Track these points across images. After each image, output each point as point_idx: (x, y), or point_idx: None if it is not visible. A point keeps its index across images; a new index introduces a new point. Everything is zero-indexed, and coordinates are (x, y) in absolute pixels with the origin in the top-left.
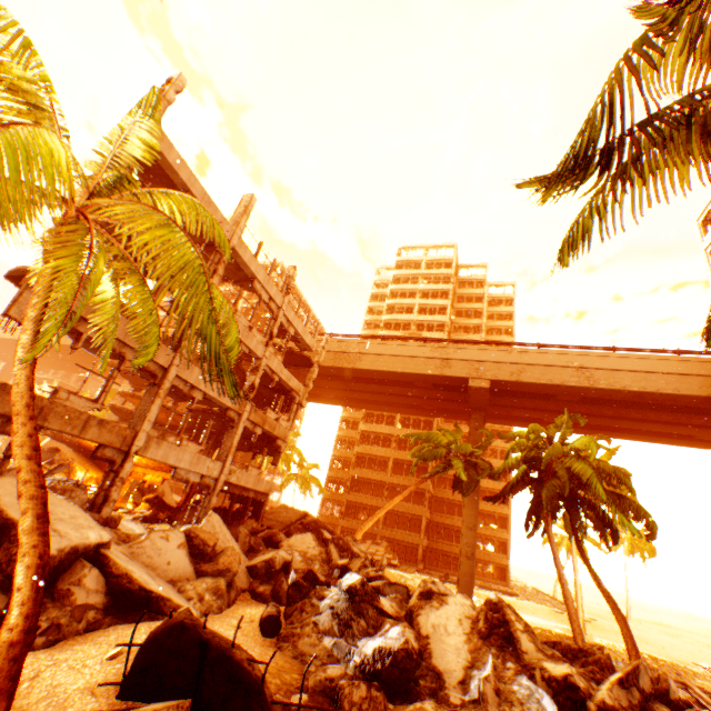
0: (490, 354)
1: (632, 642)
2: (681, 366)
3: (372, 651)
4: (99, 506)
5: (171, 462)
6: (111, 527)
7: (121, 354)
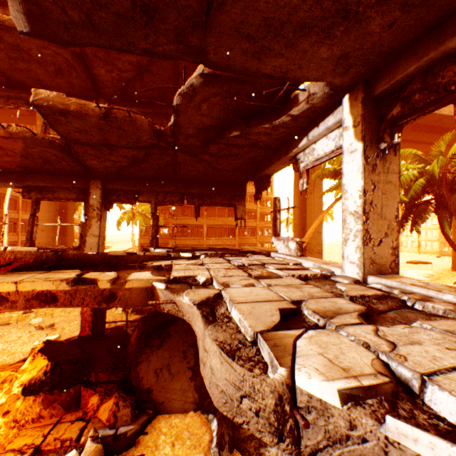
0: None
1: None
2: None
3: None
4: None
5: None
6: None
7: None
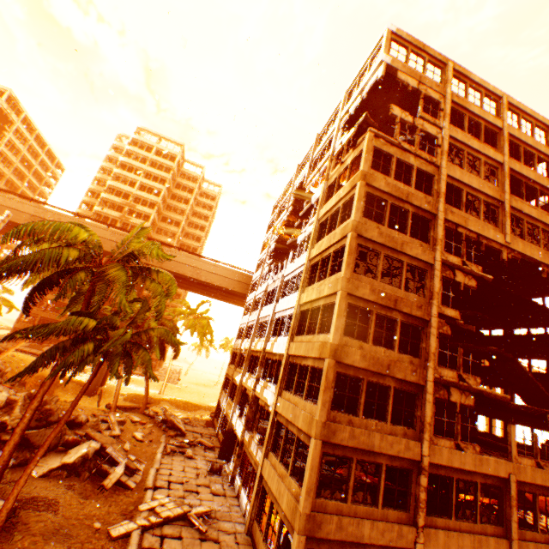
0: None
1: (146, 400)
2: (241, 277)
3: None
4: None
5: None
6: None
7: None
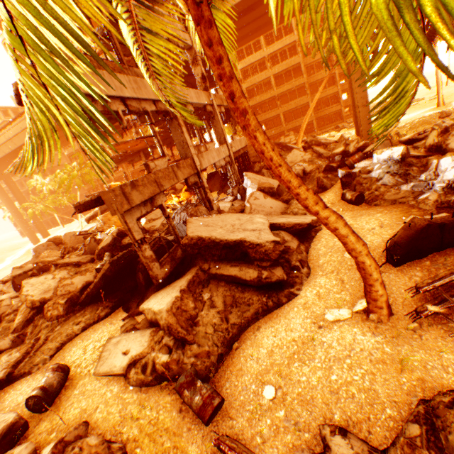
0: None
1: None
2: None
3: None
4: (209, 208)
5: (212, 163)
6: (219, 212)
7: (144, 111)
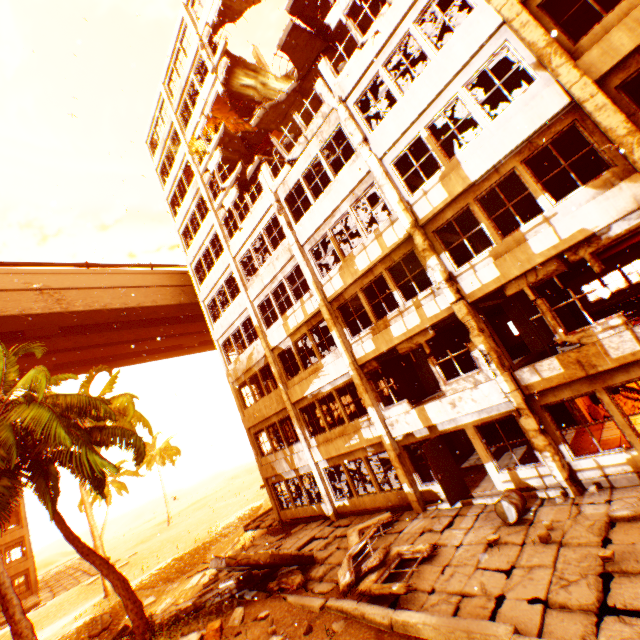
0: None
1: (135, 600)
2: (157, 278)
3: None
4: None
5: None
6: None
7: None
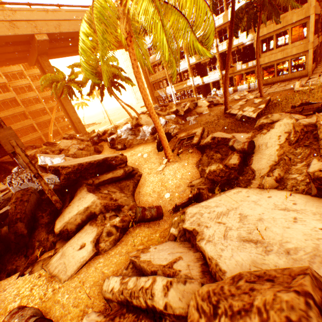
0: (38, 15)
1: (138, 113)
2: None
3: (151, 130)
4: None
5: None
6: None
7: None
